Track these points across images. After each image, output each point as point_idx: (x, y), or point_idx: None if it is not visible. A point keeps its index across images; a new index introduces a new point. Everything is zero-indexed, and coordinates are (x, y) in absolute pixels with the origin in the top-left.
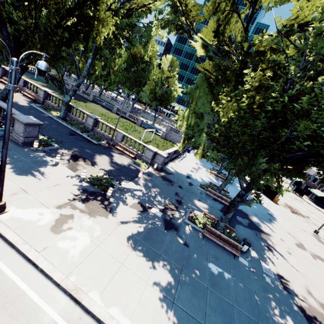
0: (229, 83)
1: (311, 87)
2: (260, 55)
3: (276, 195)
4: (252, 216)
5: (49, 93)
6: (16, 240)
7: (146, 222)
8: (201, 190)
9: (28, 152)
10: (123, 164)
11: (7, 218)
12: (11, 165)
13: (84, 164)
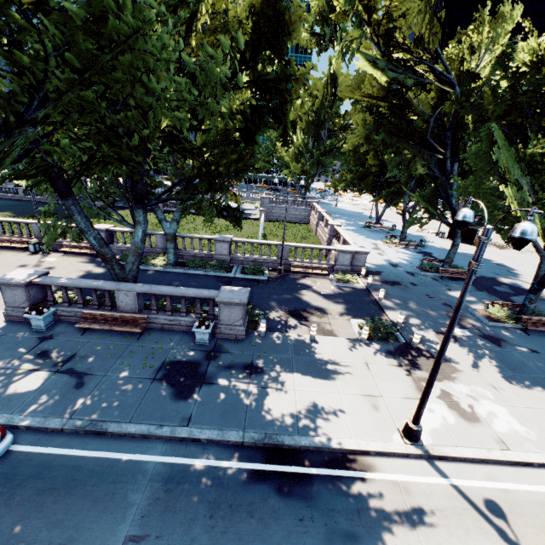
0: (490, 120)
1: None
2: (541, 71)
3: (475, 235)
4: (498, 278)
5: (114, 231)
6: (479, 453)
7: (480, 351)
8: (428, 275)
9: (265, 343)
10: (335, 291)
11: (430, 438)
12: (298, 374)
13: (319, 318)
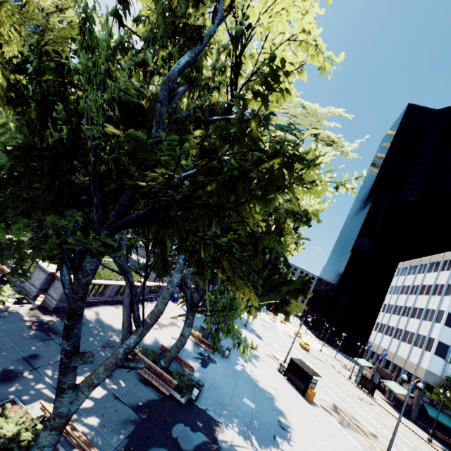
0: None
1: (187, 106)
2: None
3: (309, 383)
4: (227, 426)
5: None
6: None
7: None
8: None
9: None
10: None
11: None
12: None
13: None
